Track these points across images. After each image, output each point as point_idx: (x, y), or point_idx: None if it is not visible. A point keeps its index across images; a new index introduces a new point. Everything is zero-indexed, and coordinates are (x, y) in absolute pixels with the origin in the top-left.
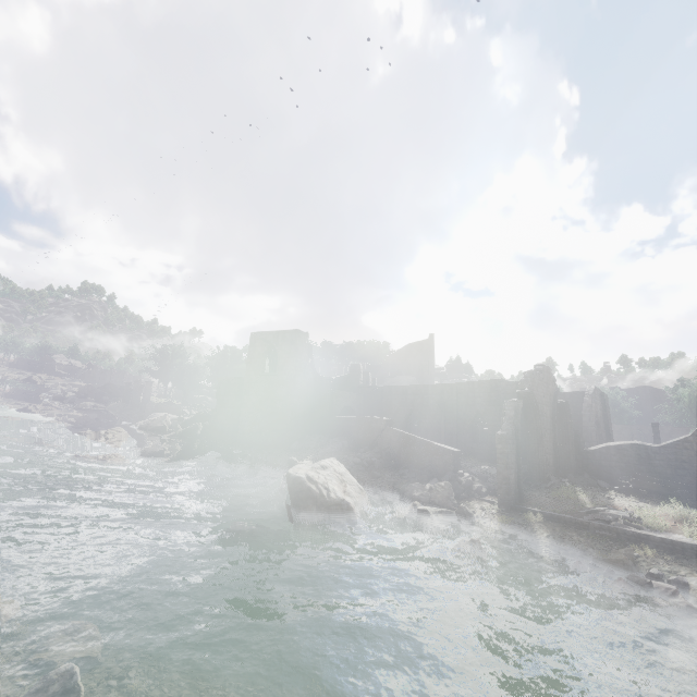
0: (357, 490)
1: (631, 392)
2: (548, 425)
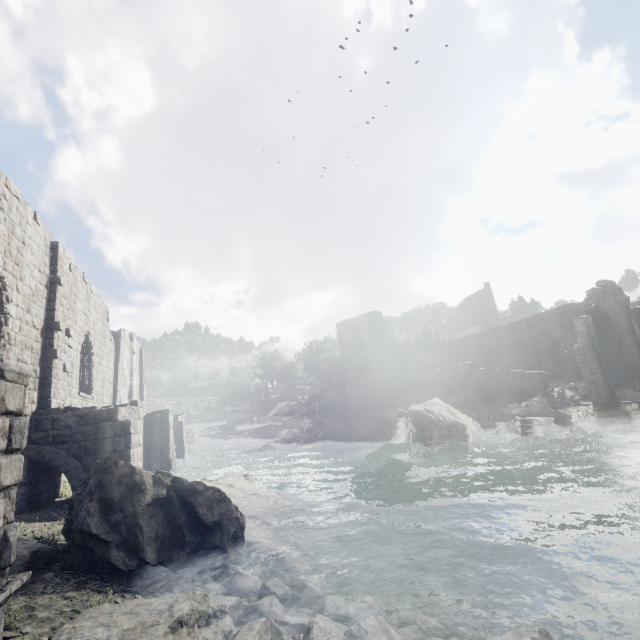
0: (464, 418)
1: None
2: (626, 331)
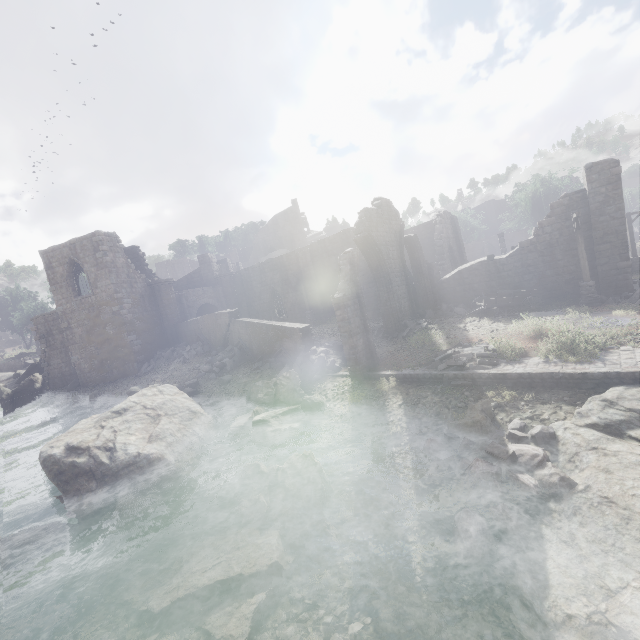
0: (187, 417)
1: (479, 210)
2: (397, 267)
